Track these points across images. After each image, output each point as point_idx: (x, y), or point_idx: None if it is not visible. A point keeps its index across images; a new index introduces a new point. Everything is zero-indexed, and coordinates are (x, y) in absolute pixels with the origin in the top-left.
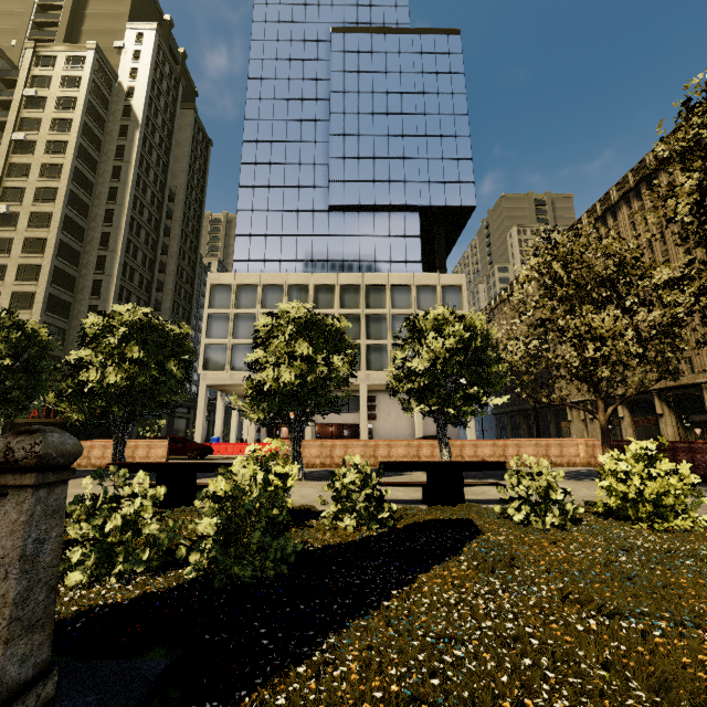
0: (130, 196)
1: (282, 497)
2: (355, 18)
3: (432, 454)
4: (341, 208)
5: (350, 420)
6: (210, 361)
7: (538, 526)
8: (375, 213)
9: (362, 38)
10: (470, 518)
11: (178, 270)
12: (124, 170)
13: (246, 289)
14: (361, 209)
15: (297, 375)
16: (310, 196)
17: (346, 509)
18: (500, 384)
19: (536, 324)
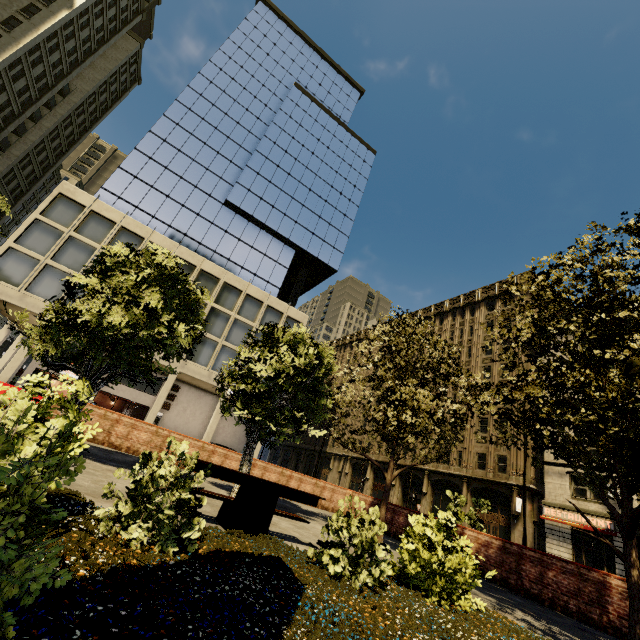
0: (14, 54)
1: (76, 474)
2: (315, 90)
3: (222, 464)
4: (236, 209)
5: (142, 400)
6: (3, 268)
7: (354, 585)
8: (261, 230)
9: (314, 106)
10: (280, 558)
11: (24, 159)
12: (23, 28)
13: (100, 221)
14: (252, 220)
15: (131, 322)
16: (214, 182)
17: (139, 513)
18: (322, 418)
19: (369, 377)
